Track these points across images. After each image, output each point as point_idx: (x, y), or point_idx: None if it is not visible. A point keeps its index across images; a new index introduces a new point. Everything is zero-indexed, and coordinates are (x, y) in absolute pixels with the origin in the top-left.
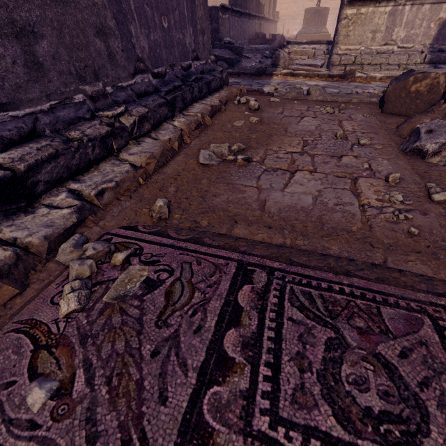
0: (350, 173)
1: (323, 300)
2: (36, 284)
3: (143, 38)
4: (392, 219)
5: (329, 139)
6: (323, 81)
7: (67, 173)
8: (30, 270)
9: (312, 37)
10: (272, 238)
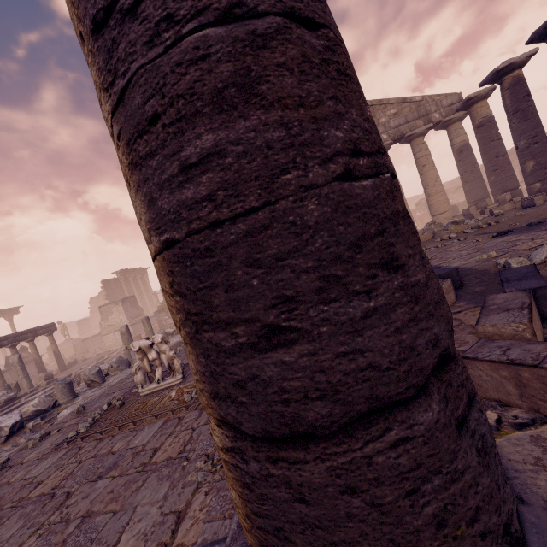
0: None
1: None
2: None
3: None
4: None
5: None
6: None
7: None
8: None
9: None
10: None
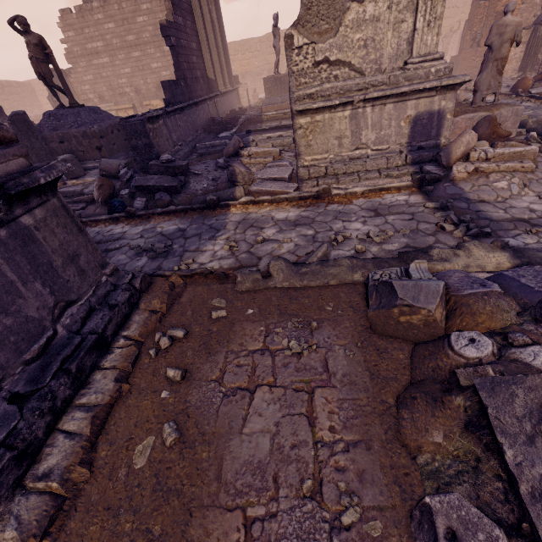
0: None
1: None
2: None
3: None
4: None
5: (292, 507)
6: (294, 209)
7: None
8: None
9: (280, 107)
10: None
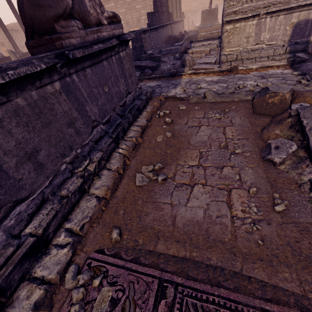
0: (227, 184)
1: (202, 310)
2: (57, 304)
3: (94, 107)
4: (249, 230)
5: (216, 149)
6: (216, 76)
7: (63, 219)
8: (53, 294)
9: (209, 30)
10: (179, 252)
